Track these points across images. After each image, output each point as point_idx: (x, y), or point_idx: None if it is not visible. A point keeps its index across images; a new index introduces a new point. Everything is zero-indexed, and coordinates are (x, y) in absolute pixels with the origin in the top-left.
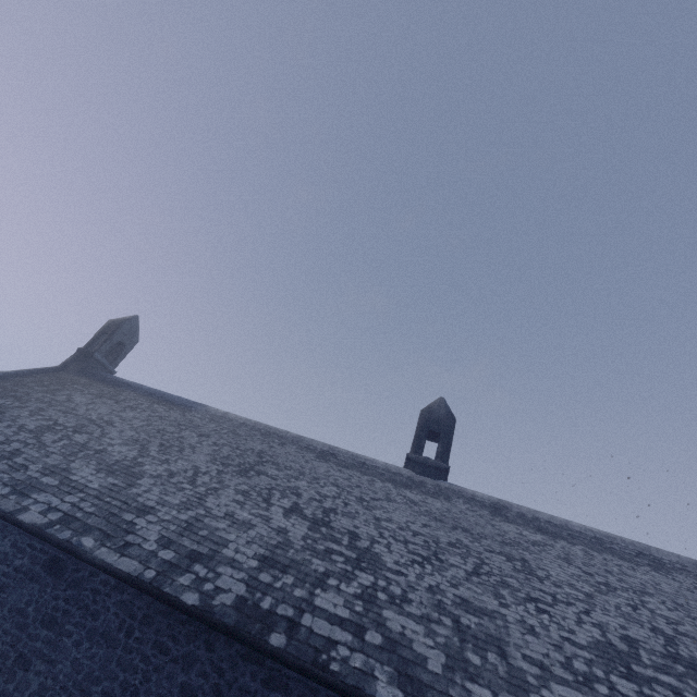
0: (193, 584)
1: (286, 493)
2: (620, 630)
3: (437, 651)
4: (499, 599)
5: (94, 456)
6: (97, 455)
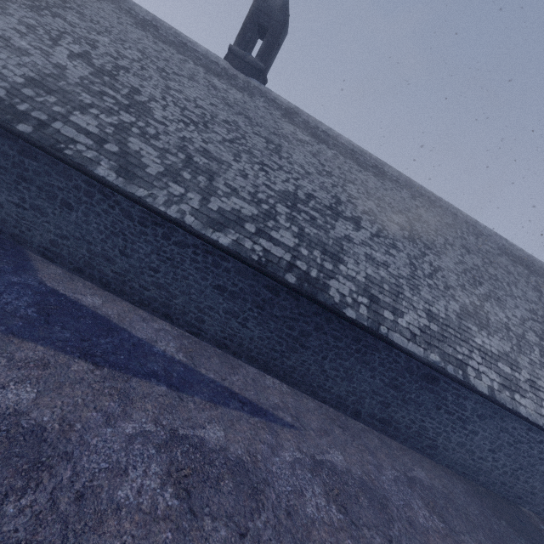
0: None
1: (80, 42)
2: (310, 191)
3: (160, 166)
4: (236, 158)
5: None
6: None
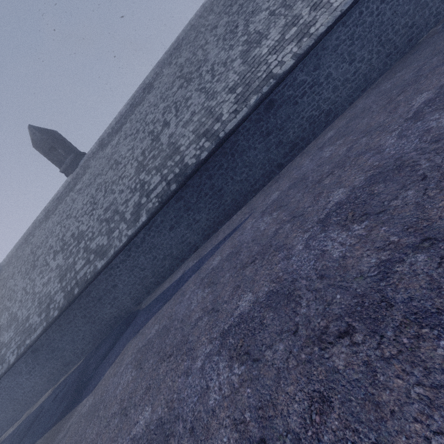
0: (54, 311)
1: (49, 253)
2: (141, 151)
3: (105, 237)
4: (113, 193)
5: (1, 331)
6: (1, 330)
